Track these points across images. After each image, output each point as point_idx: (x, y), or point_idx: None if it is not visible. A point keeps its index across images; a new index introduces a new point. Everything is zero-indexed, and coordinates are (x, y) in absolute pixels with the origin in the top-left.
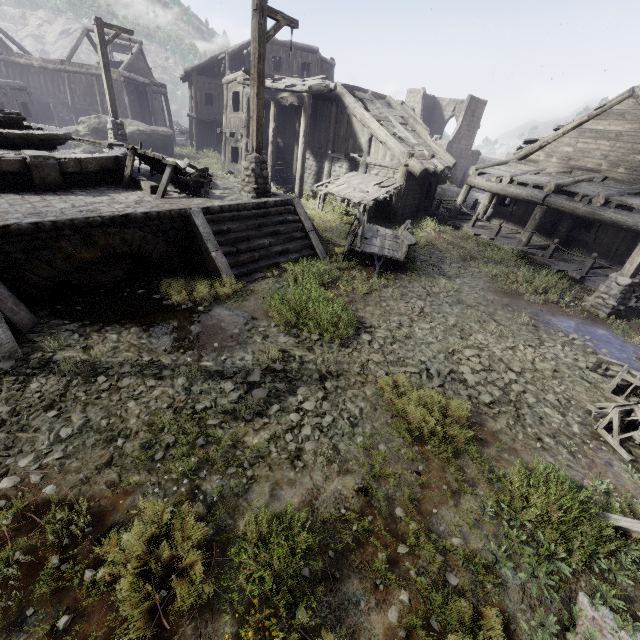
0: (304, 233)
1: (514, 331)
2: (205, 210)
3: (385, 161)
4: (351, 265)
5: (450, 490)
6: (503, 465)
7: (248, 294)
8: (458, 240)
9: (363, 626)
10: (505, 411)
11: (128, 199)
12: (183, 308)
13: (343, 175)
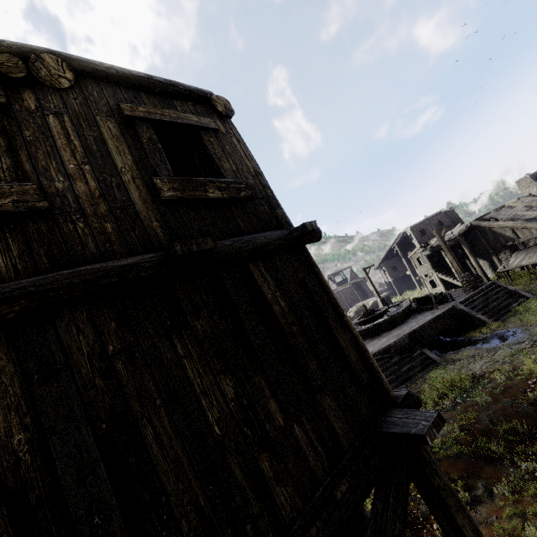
0: (512, 292)
1: None
2: (460, 303)
3: (533, 234)
4: None
5: None
6: None
7: (505, 324)
8: None
9: None
10: None
11: (427, 314)
12: (481, 338)
13: (510, 256)
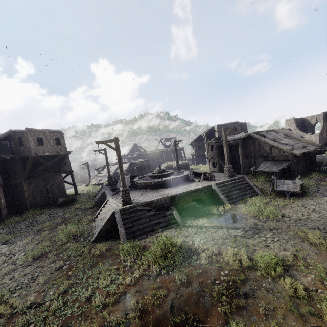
0: (250, 187)
1: None
2: (216, 184)
3: (280, 154)
4: (274, 196)
5: None
6: None
7: (235, 208)
8: None
9: (299, 279)
10: None
11: (193, 185)
12: (216, 213)
13: (261, 162)
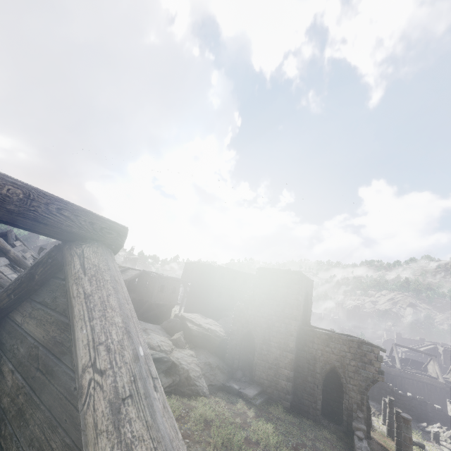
0: None
1: None
2: None
3: None
4: None
5: None
6: None
7: None
8: None
9: None
10: None
11: None
12: None
13: None
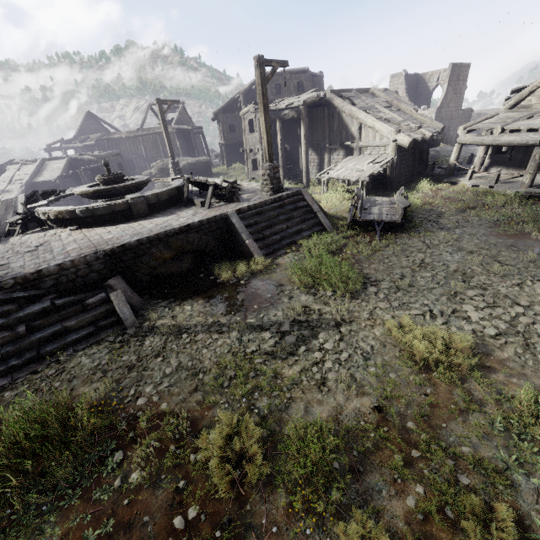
0: (313, 214)
1: (520, 269)
2: (238, 211)
3: (375, 141)
4: (355, 233)
5: (458, 409)
6: (512, 388)
7: (275, 267)
8: (455, 194)
9: (386, 508)
10: (512, 341)
11: (188, 214)
12: (230, 283)
13: (341, 161)
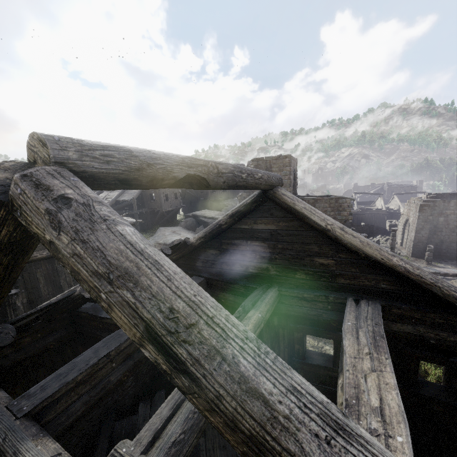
0: None
1: None
2: None
3: None
4: None
5: None
6: None
7: None
8: None
9: None
10: None
11: None
12: None
13: None
